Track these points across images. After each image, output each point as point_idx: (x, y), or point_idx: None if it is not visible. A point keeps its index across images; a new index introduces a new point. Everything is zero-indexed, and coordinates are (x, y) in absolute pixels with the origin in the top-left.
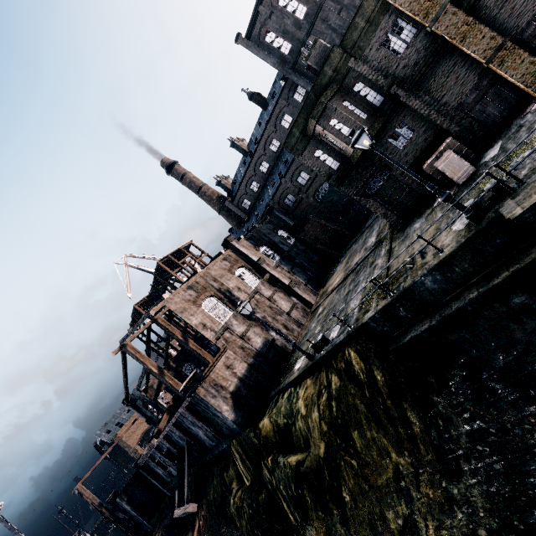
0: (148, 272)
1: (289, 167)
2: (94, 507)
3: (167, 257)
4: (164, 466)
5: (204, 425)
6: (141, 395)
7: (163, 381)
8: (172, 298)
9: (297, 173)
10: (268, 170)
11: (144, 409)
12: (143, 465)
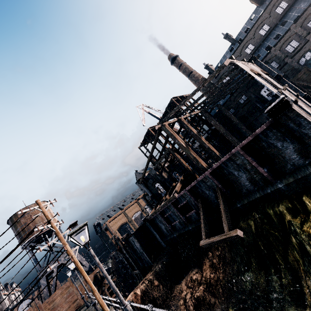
0: (154, 116)
1: (281, 37)
2: (114, 239)
3: (176, 98)
4: (170, 221)
5: (258, 165)
6: (156, 174)
7: (188, 154)
8: (236, 61)
9: (288, 42)
10: (252, 51)
11: (151, 188)
12: (149, 220)
